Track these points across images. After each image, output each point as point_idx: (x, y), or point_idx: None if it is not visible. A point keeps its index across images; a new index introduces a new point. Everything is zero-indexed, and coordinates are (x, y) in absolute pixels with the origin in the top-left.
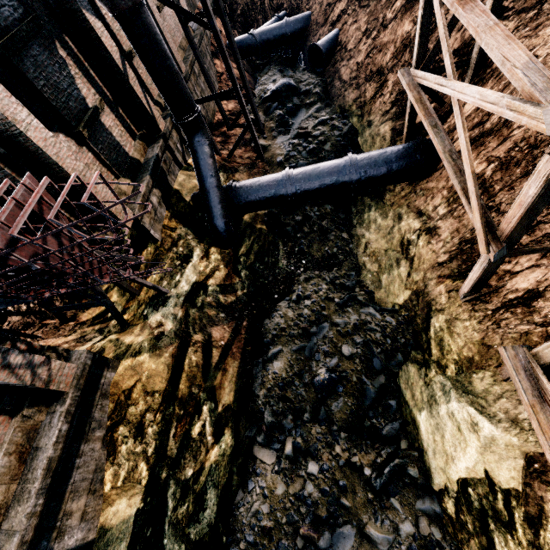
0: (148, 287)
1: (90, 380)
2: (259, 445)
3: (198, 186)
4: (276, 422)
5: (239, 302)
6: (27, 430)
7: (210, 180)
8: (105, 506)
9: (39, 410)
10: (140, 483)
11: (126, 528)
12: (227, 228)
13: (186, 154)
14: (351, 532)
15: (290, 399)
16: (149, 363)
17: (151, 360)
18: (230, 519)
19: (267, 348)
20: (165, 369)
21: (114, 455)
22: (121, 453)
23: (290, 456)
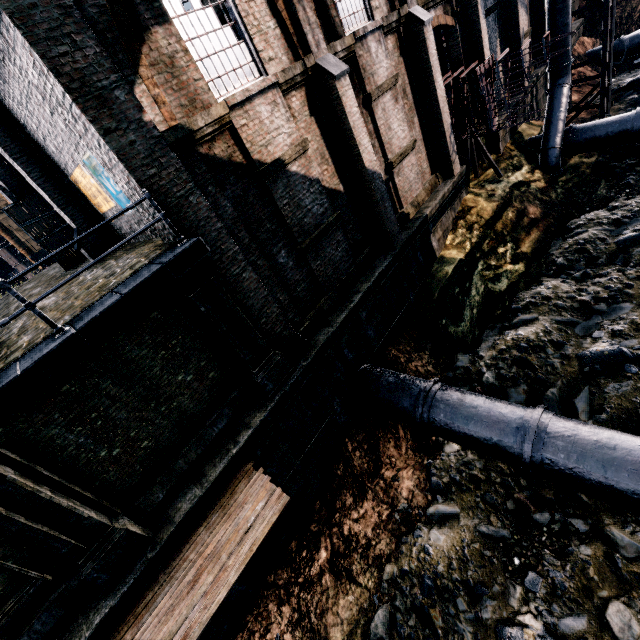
0: (492, 167)
1: (460, 183)
2: (545, 277)
3: (534, 135)
4: (567, 265)
5: (552, 202)
6: (435, 182)
7: (559, 115)
8: (444, 249)
9: (441, 178)
10: (465, 250)
11: (454, 261)
12: (557, 155)
13: (530, 115)
14: (628, 306)
15: (587, 250)
16: (483, 203)
17: (484, 202)
18: (513, 298)
19: (570, 232)
20: (491, 211)
21: (455, 231)
22: (458, 232)
23: (576, 278)
